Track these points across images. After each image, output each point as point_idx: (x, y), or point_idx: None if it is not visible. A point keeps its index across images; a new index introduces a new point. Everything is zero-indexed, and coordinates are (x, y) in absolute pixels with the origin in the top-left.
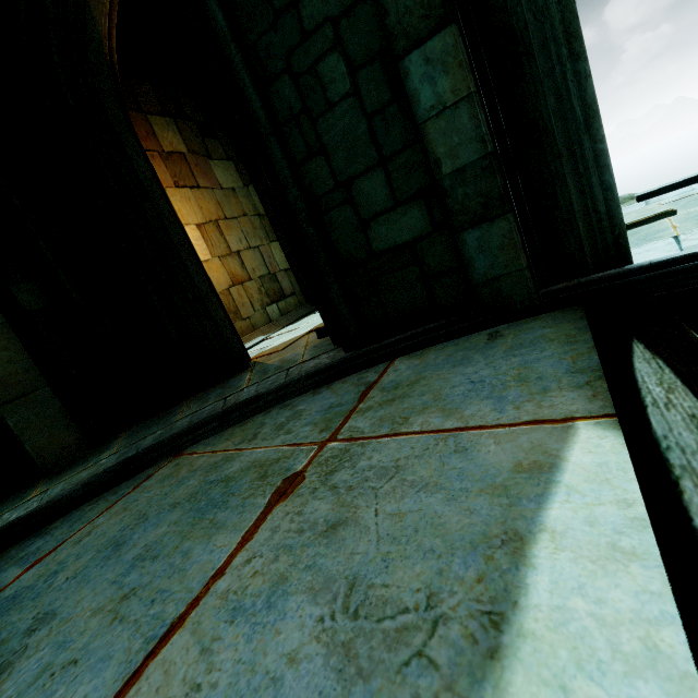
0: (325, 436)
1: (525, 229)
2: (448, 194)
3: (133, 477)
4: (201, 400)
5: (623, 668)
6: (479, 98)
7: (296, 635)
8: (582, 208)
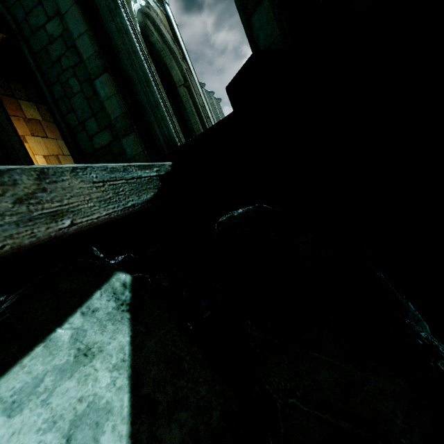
0: None
1: (143, 139)
2: (115, 126)
3: None
4: None
5: None
6: (119, 95)
7: None
8: (161, 133)
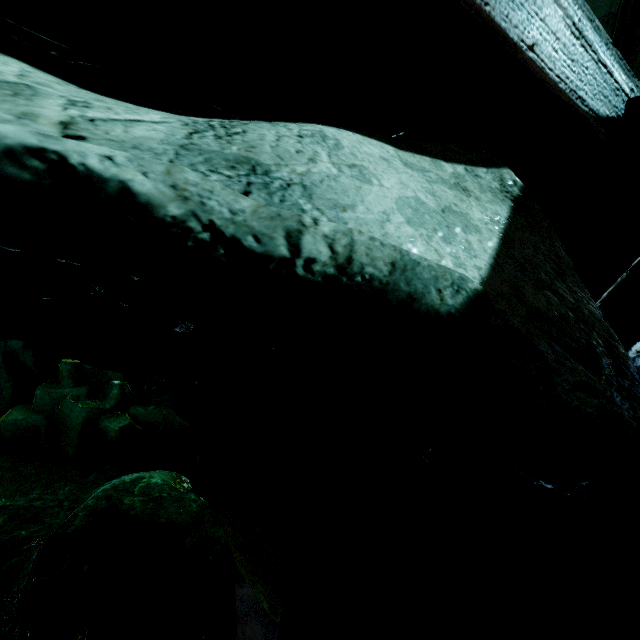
0: None
1: None
2: None
3: None
4: None
5: None
6: None
7: None
8: None
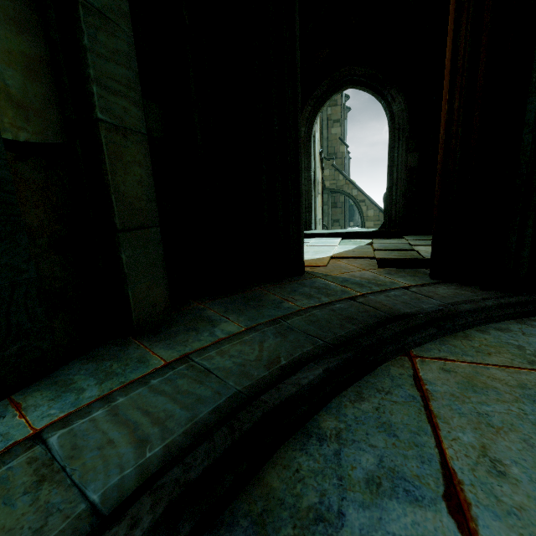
0: None
1: None
2: None
3: (371, 371)
4: (296, 293)
5: None
6: None
7: None
8: None
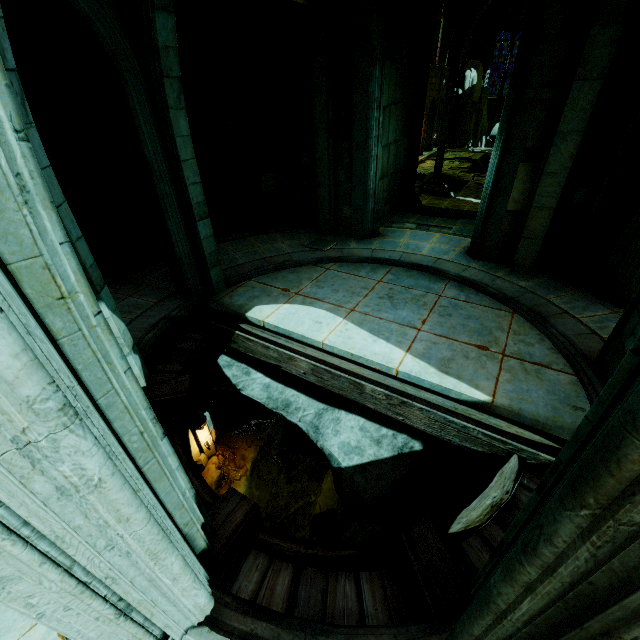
0: (507, 354)
1: None
2: None
3: (502, 304)
4: (570, 300)
5: (440, 380)
6: None
7: (445, 353)
8: None
